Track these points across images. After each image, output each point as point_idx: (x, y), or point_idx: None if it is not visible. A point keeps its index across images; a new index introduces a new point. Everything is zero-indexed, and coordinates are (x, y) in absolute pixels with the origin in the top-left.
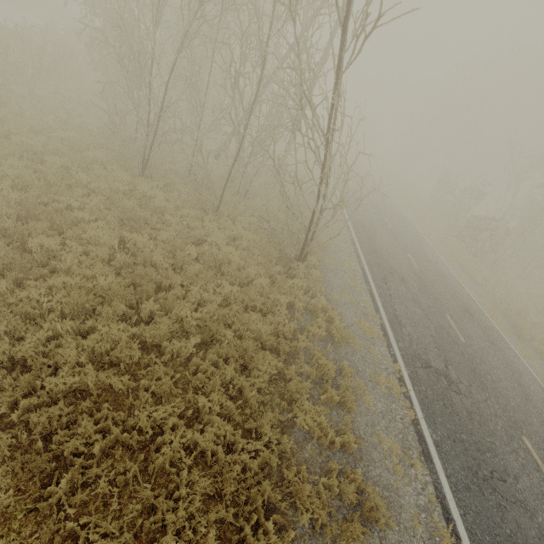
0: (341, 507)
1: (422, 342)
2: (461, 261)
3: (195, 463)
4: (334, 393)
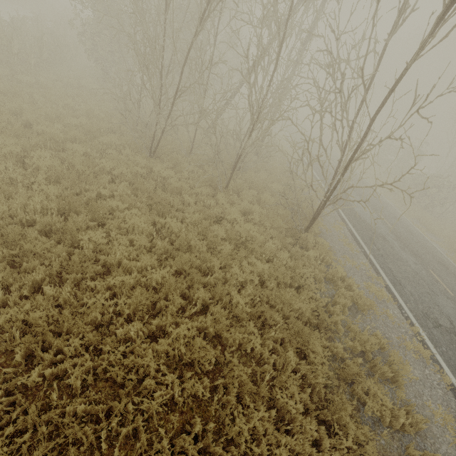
0: None
1: (424, 301)
2: (416, 215)
3: None
4: (386, 370)
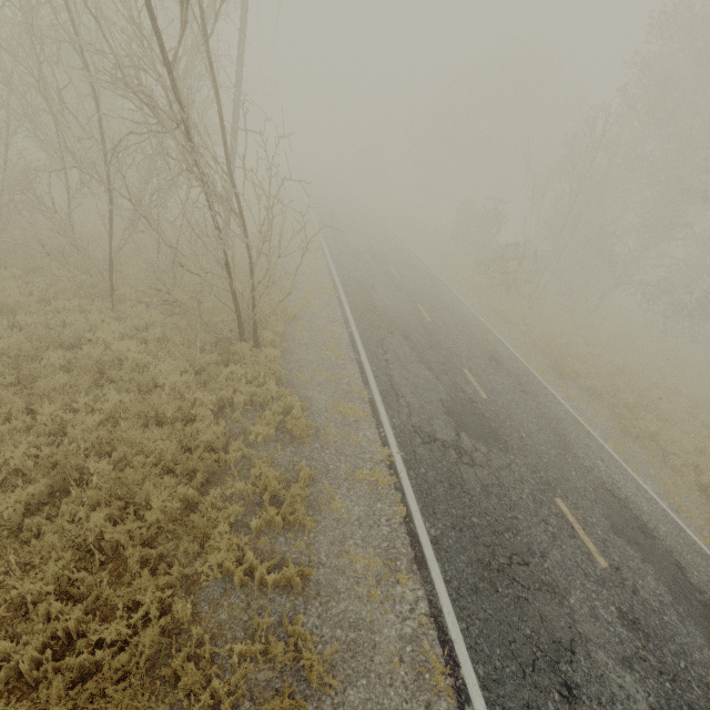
0: (273, 679)
1: (426, 411)
2: (491, 302)
3: (8, 691)
4: (273, 512)
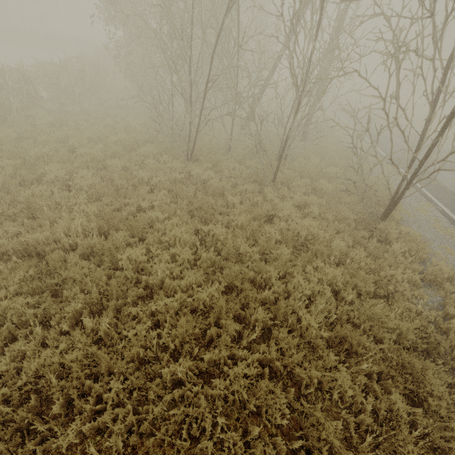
0: None
1: None
2: None
3: None
4: None
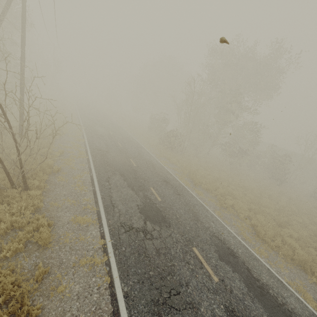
0: None
1: (129, 213)
2: (165, 155)
3: None
4: (2, 312)
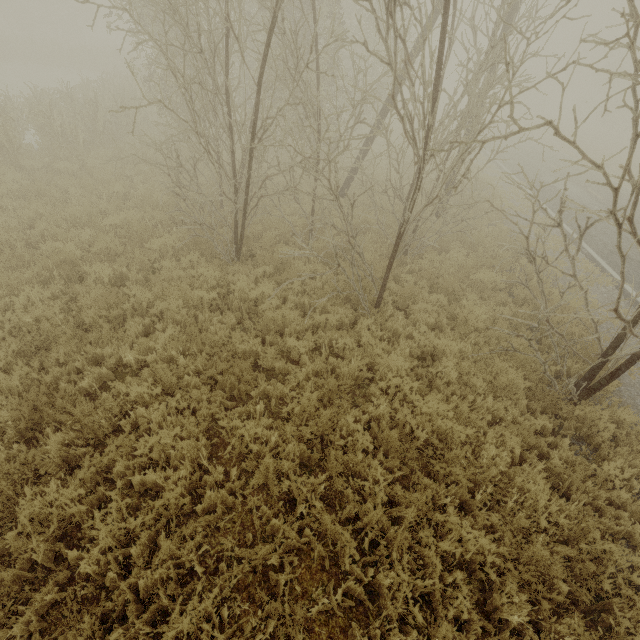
0: None
1: None
2: None
3: None
4: None
